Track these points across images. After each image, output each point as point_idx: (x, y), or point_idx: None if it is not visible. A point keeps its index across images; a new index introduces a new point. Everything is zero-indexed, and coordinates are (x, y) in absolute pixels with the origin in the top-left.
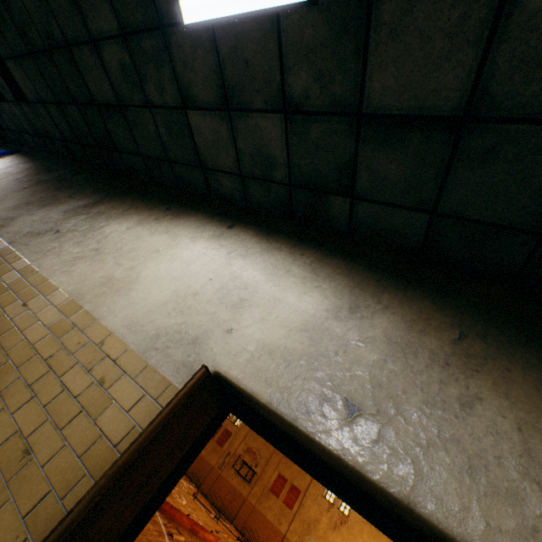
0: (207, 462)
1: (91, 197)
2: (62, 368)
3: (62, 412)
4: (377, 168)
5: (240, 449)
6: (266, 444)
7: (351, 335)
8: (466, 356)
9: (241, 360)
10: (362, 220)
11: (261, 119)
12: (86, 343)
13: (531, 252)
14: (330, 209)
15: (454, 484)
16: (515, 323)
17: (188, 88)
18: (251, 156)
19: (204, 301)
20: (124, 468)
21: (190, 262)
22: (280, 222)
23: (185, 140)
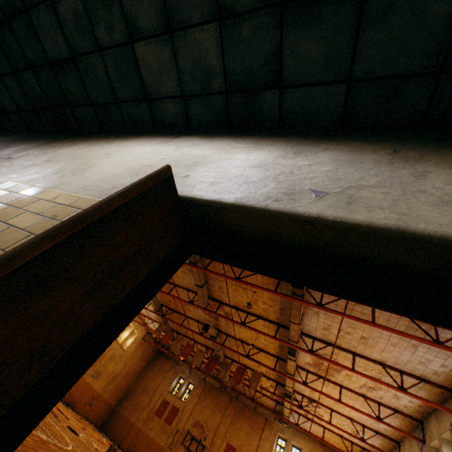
0: (156, 444)
1: (43, 142)
2: (8, 217)
3: (6, 239)
4: (299, 51)
5: (188, 424)
6: (212, 415)
7: (301, 163)
8: (405, 158)
9: (202, 187)
10: (290, 109)
11: (199, 33)
12: (37, 201)
13: (431, 94)
14: (262, 106)
15: (435, 211)
16: (434, 141)
17: (134, 21)
18: (192, 73)
19: (158, 167)
20: (83, 224)
21: (141, 154)
22: (220, 131)
23: (132, 75)
